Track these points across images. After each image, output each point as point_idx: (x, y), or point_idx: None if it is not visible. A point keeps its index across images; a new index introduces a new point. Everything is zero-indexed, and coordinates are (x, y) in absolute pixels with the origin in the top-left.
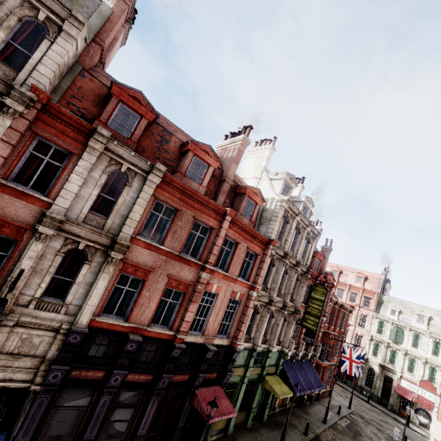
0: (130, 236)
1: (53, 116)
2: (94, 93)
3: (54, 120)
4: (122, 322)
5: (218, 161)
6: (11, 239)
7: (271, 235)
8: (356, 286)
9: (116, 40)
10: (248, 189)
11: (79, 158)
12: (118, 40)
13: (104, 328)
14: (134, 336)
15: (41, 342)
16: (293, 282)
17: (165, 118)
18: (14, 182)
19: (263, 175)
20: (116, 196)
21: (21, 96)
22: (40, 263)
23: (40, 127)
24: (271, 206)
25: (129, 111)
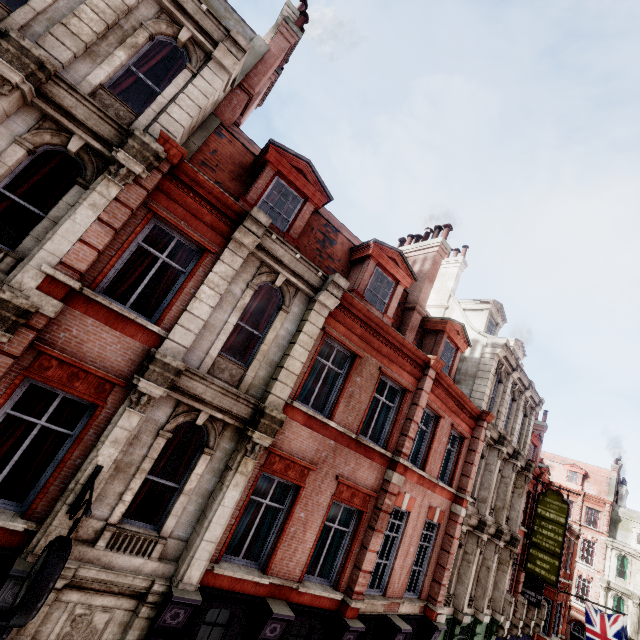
0: (284, 402)
1: (183, 187)
2: (234, 161)
3: (185, 194)
4: (258, 576)
5: (411, 277)
6: (83, 402)
7: (481, 403)
8: (571, 489)
9: (257, 94)
10: (449, 325)
11: (215, 260)
12: (259, 96)
13: (225, 588)
14: (277, 607)
15: (108, 622)
16: (509, 486)
17: (323, 207)
18: (105, 295)
19: (451, 302)
20: (262, 327)
21: (141, 149)
22: (128, 451)
23: (162, 204)
24: (473, 353)
25: (288, 189)
